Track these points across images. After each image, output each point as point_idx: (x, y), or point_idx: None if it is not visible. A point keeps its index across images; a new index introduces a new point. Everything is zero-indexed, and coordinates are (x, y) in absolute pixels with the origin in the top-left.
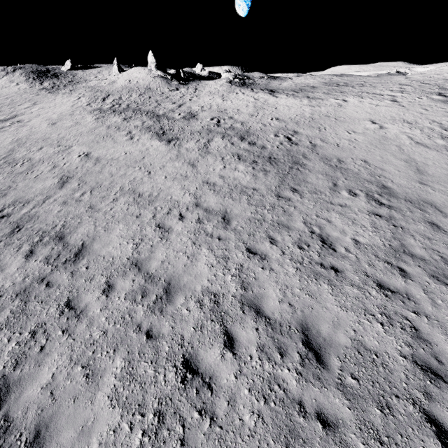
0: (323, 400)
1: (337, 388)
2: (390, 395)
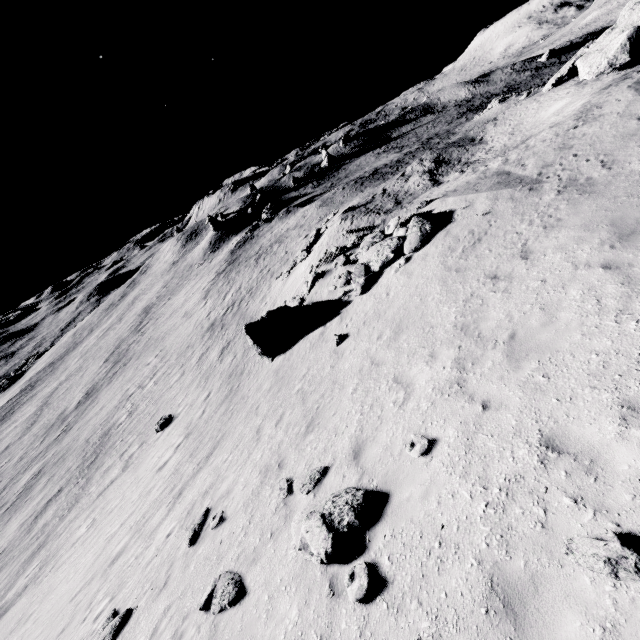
0: None
1: None
2: None
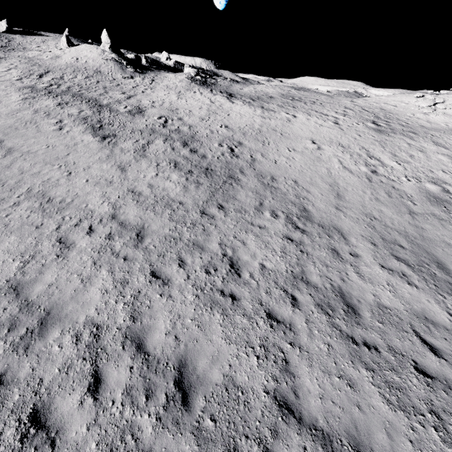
0: (173, 448)
1: (192, 432)
2: (241, 436)
